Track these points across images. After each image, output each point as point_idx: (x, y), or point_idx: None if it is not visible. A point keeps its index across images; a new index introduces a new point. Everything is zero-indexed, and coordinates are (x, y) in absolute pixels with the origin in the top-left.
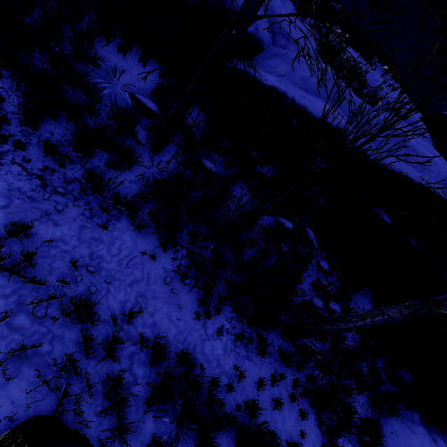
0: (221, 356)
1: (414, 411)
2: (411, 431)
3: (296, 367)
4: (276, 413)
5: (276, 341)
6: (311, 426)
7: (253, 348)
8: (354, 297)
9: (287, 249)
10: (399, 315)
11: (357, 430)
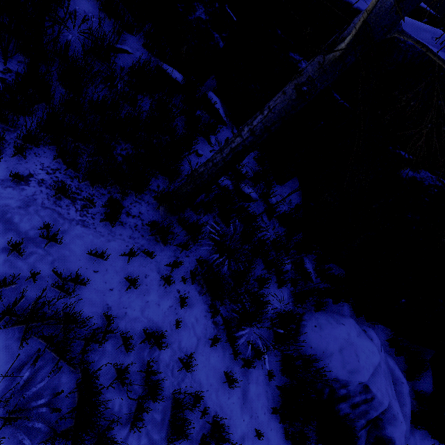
0: (14, 209)
1: (342, 302)
2: (337, 322)
3: (181, 249)
4: (132, 296)
5: (147, 215)
6: (198, 317)
7: (99, 214)
8: (279, 190)
9: (176, 110)
10: (281, 99)
11: (271, 324)
